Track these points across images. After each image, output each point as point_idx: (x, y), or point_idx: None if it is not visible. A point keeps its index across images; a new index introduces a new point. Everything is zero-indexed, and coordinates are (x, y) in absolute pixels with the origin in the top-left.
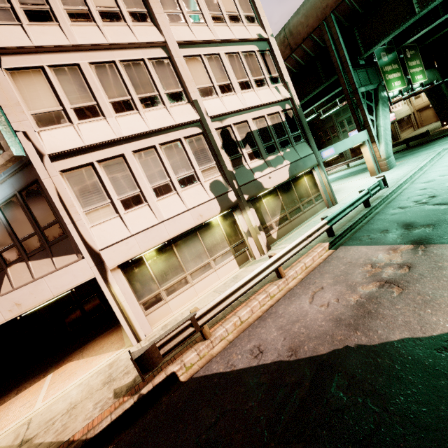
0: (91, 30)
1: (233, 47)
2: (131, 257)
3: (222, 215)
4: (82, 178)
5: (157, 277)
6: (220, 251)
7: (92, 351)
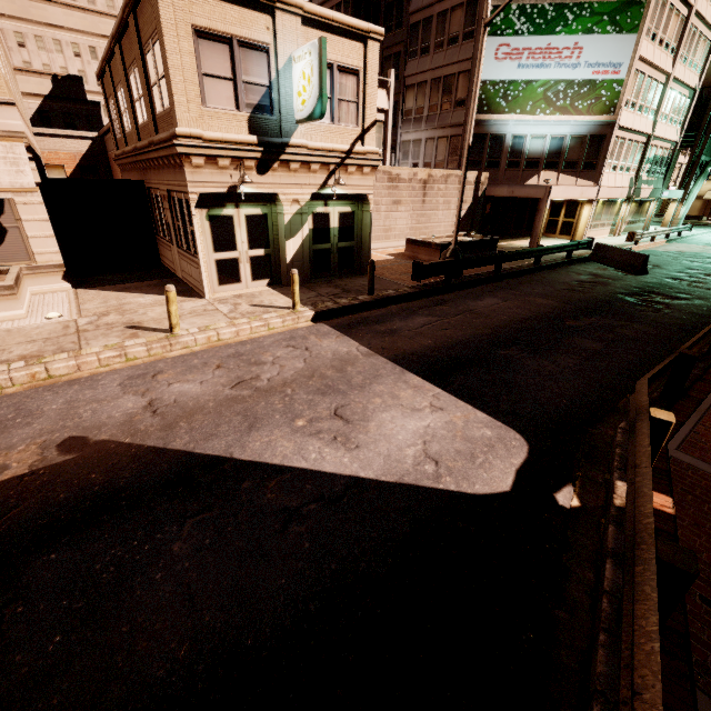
0: (659, 54)
1: (683, 89)
2: (602, 198)
3: (621, 200)
4: (614, 144)
5: (595, 216)
6: (610, 220)
7: (543, 239)
